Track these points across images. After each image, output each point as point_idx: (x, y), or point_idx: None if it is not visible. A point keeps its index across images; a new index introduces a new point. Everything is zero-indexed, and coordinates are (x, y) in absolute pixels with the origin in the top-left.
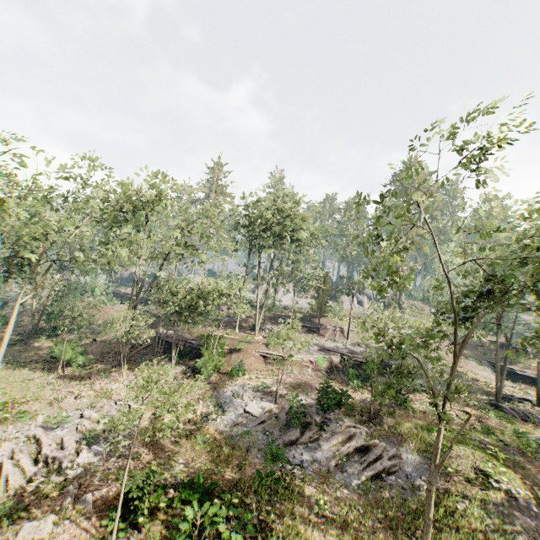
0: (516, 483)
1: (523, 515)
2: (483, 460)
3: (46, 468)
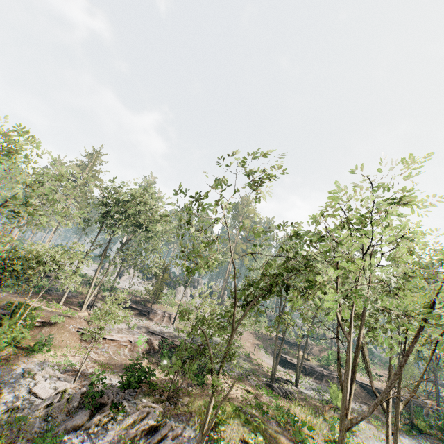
0: None
1: None
2: (250, 431)
3: None
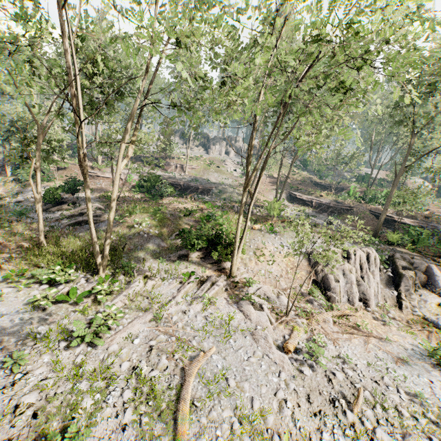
0: (157, 228)
1: (141, 239)
2: (151, 219)
3: None
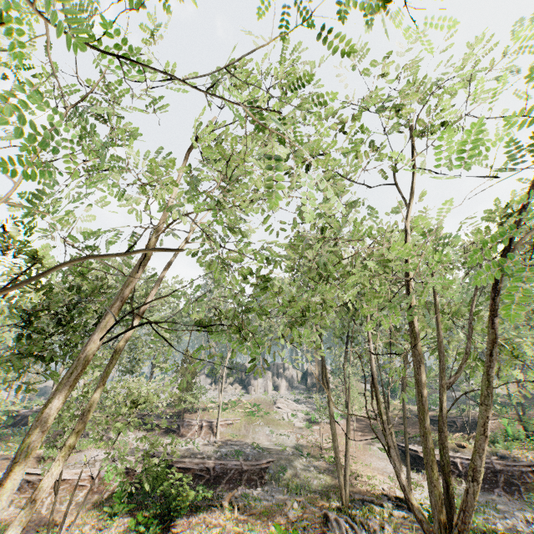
0: None
1: None
2: None
3: None
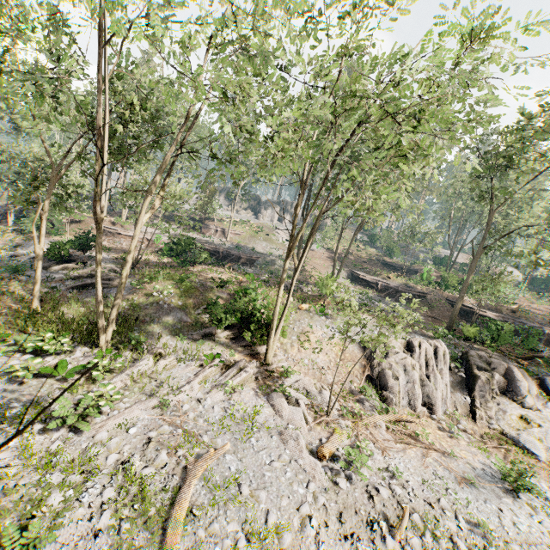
0: (181, 298)
1: (160, 311)
2: (176, 287)
3: None
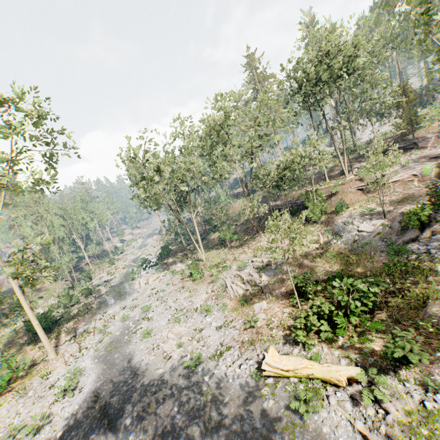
0: None
1: None
2: None
3: (250, 285)
